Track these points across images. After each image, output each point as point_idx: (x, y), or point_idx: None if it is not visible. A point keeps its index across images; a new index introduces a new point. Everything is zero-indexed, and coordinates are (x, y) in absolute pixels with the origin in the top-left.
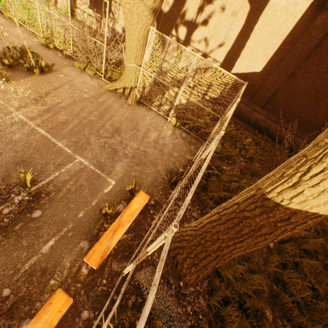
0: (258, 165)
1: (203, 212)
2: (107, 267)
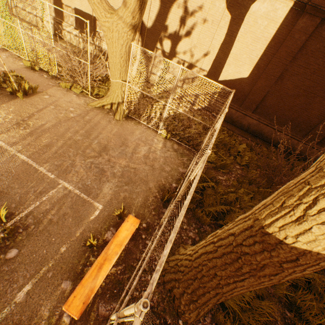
0: (255, 172)
1: (201, 230)
2: (93, 312)
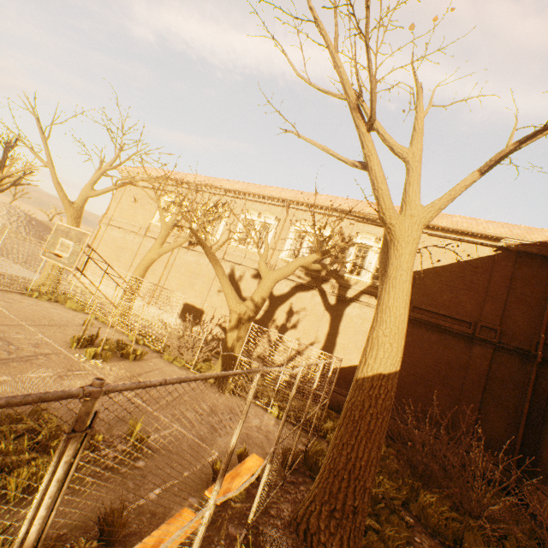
0: (393, 462)
1: None
2: (224, 529)
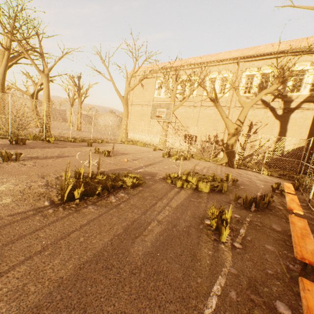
0: None
1: None
2: None
